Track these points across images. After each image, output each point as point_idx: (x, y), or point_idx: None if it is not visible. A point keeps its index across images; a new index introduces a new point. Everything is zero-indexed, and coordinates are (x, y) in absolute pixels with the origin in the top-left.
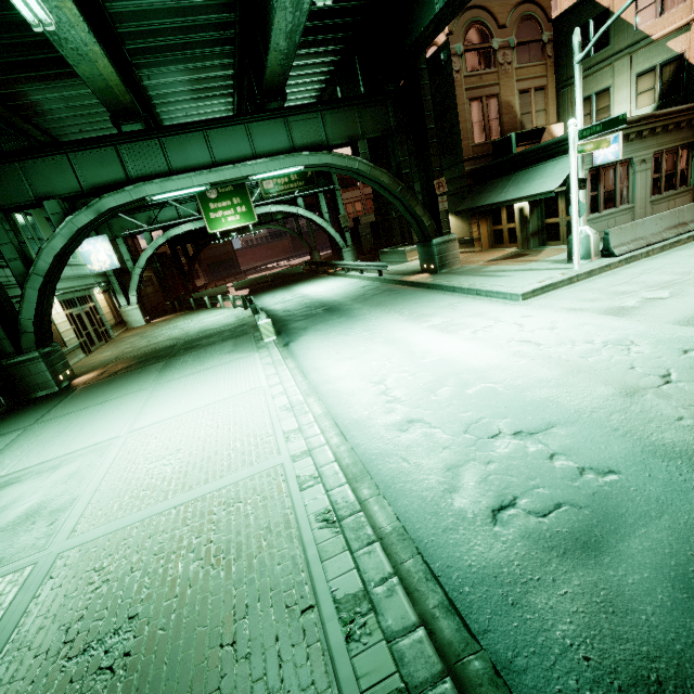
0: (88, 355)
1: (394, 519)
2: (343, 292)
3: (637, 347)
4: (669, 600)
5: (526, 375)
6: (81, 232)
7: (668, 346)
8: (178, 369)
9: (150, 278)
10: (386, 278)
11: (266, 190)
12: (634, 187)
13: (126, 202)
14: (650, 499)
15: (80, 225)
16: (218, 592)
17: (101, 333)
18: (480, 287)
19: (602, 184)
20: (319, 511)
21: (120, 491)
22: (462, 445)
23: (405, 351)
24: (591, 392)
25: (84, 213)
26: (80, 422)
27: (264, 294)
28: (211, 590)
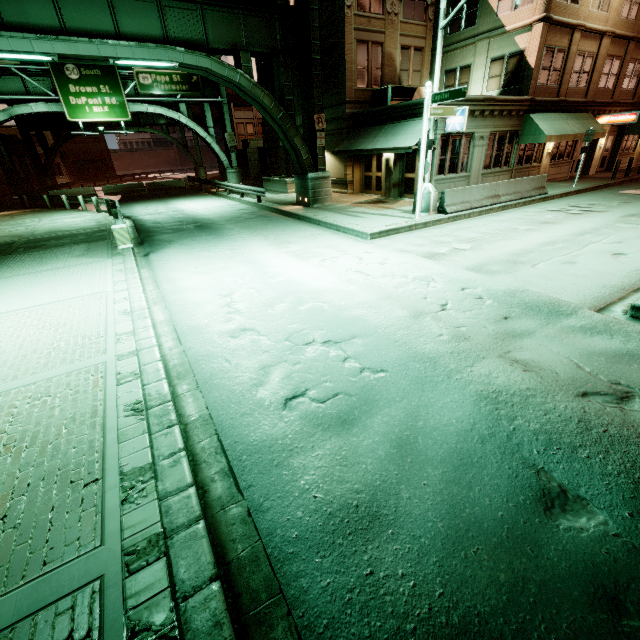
0: None
1: (203, 409)
2: (219, 212)
3: (434, 283)
4: (385, 454)
5: (350, 298)
6: None
7: (454, 284)
8: (11, 267)
9: None
10: (264, 204)
11: (142, 85)
12: (473, 158)
13: None
14: (399, 389)
15: None
16: None
17: None
18: (340, 224)
19: (449, 151)
20: (130, 402)
21: None
22: (280, 350)
23: (259, 271)
24: (391, 313)
25: None
26: None
27: (136, 203)
28: None
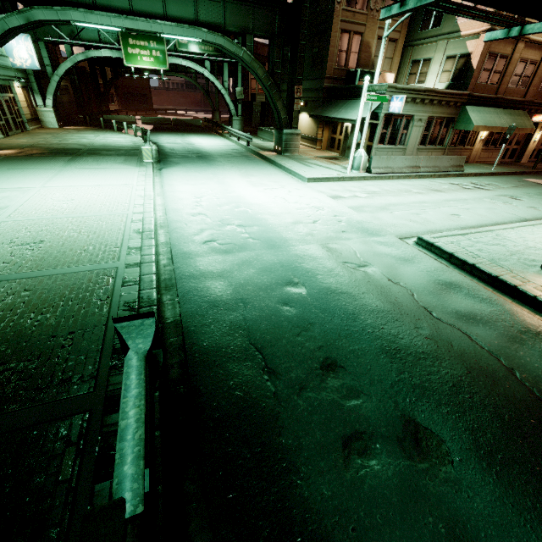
0: (6, 137)
1: (168, 239)
2: (217, 148)
3: (321, 211)
4: (236, 263)
5: (266, 210)
6: (11, 32)
7: (333, 213)
8: (80, 163)
9: (66, 87)
10: (250, 148)
11: (180, 43)
12: (410, 135)
13: (53, 19)
14: (260, 247)
15: (11, 25)
16: (82, 240)
17: (18, 123)
18: (293, 169)
19: (391, 127)
20: (136, 229)
21: (36, 208)
22: (214, 224)
23: (223, 188)
24: (283, 220)
25: (15, 16)
26: (6, 176)
27: (163, 133)
28: (79, 240)
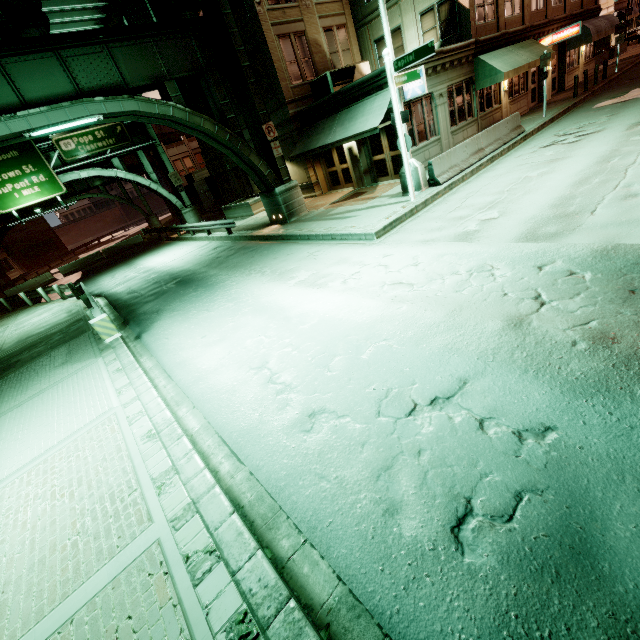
0: None
1: (335, 583)
2: (193, 258)
3: (498, 271)
4: None
5: (414, 323)
6: None
7: (523, 265)
8: None
9: None
10: (237, 235)
11: (66, 152)
12: (438, 119)
13: None
14: (601, 456)
15: None
16: None
17: None
18: (334, 232)
19: (414, 119)
20: (229, 620)
21: None
22: (381, 434)
23: (279, 319)
24: (482, 330)
25: None
26: None
27: (100, 275)
28: None
